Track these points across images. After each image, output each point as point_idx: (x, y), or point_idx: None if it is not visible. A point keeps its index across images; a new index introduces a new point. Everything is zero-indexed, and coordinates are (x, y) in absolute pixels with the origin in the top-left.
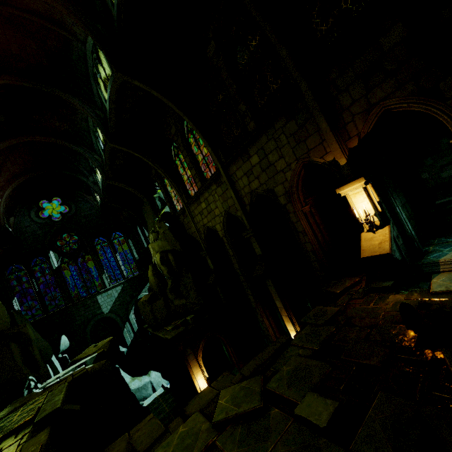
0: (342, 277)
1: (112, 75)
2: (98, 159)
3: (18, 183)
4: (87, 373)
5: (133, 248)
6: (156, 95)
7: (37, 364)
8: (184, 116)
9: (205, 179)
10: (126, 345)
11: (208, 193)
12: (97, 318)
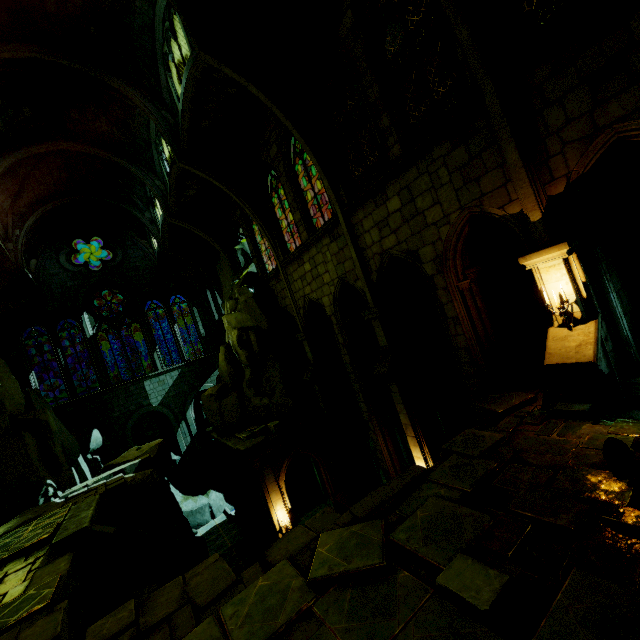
0: (506, 391)
1: (192, 56)
2: (160, 187)
3: (45, 210)
4: (125, 484)
5: (198, 320)
6: (254, 93)
7: (59, 465)
8: (294, 129)
9: (313, 228)
10: (180, 451)
11: (317, 249)
12: (143, 411)
